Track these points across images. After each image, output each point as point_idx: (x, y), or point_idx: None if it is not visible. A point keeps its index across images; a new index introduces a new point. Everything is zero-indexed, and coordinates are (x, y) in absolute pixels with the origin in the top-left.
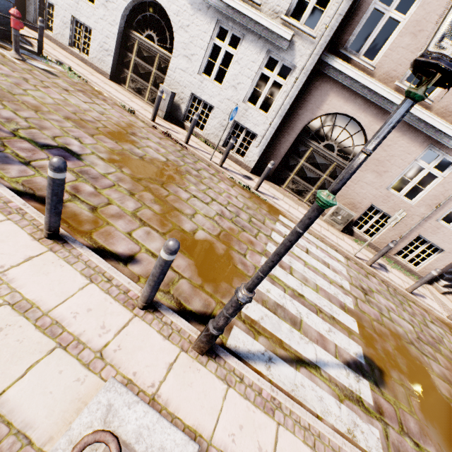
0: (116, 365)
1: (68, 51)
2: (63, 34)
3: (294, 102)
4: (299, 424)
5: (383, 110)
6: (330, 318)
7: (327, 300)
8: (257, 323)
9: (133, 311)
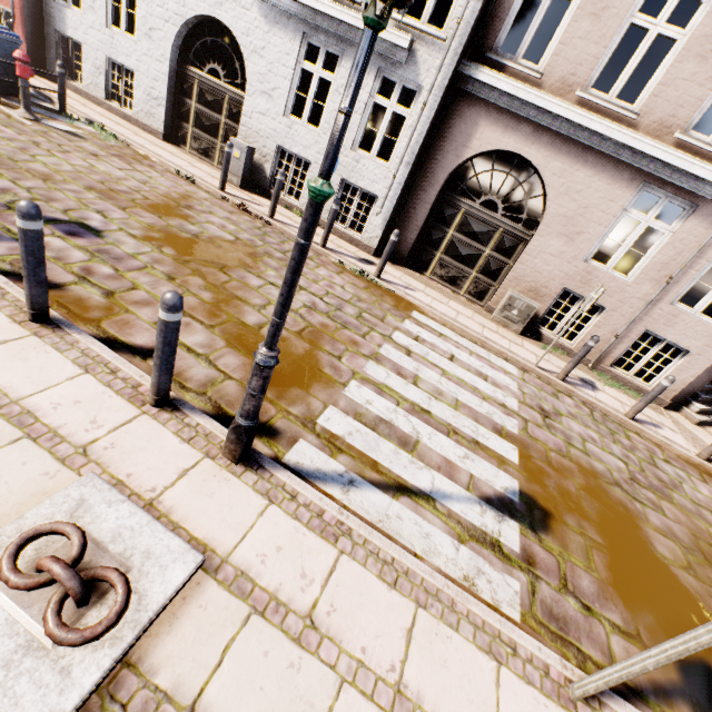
0: (105, 464)
1: (104, 108)
2: (97, 83)
3: (427, 142)
4: (377, 557)
5: (563, 137)
6: (471, 442)
7: (471, 420)
8: (340, 439)
9: (141, 408)
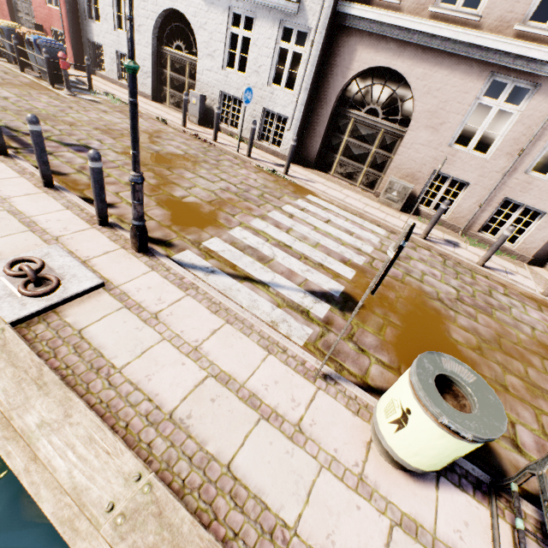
0: (66, 244)
1: (118, 85)
2: (113, 70)
3: (320, 70)
4: (210, 300)
5: (421, 48)
6: (317, 264)
7: (324, 254)
8: (215, 253)
9: (92, 226)
